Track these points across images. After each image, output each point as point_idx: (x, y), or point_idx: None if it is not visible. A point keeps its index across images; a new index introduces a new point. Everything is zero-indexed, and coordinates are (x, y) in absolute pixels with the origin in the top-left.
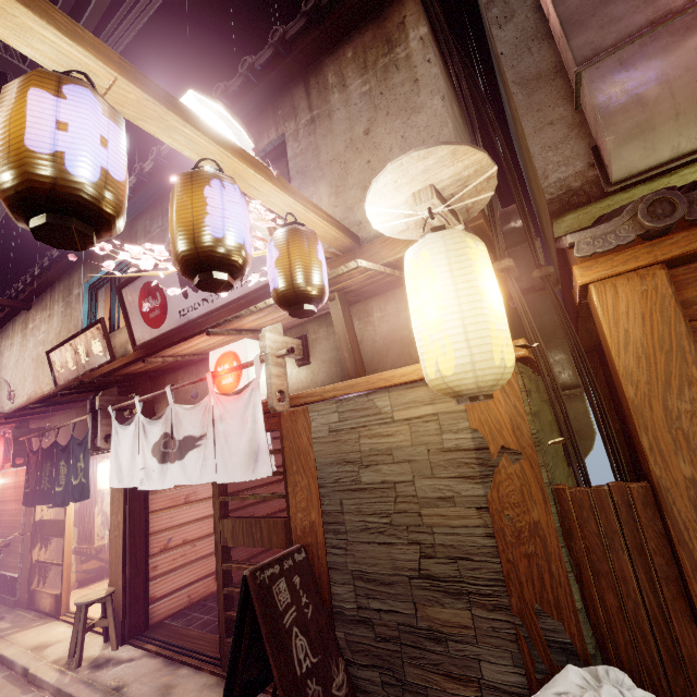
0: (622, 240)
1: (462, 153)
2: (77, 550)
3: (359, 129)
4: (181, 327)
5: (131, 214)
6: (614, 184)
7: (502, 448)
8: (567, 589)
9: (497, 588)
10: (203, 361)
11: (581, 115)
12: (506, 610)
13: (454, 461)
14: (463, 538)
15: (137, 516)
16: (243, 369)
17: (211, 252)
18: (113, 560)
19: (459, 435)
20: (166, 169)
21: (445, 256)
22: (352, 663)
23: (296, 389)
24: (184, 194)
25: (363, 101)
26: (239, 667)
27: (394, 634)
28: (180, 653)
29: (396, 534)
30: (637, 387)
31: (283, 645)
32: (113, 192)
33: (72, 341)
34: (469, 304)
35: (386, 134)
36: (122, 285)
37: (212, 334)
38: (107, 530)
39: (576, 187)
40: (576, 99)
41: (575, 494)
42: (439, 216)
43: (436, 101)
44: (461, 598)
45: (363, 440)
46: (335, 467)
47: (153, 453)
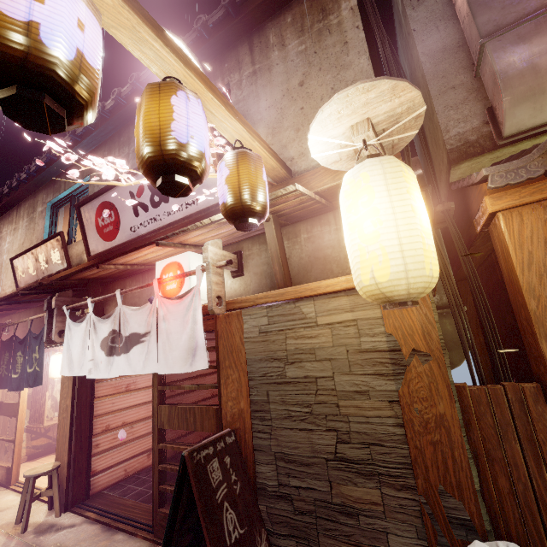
0: (532, 174)
1: (400, 89)
2: (28, 429)
3: (295, 81)
4: (131, 241)
5: (91, 145)
6: (505, 138)
7: (413, 350)
8: (468, 473)
9: (404, 471)
10: (148, 270)
11: (478, 82)
12: (413, 490)
13: (370, 360)
14: (376, 427)
15: (84, 401)
16: (186, 277)
17: (176, 155)
18: (61, 438)
19: (375, 338)
20: (124, 108)
21: (383, 177)
22: (272, 533)
23: (230, 296)
24: (152, 101)
25: (299, 58)
26: (173, 537)
27: (311, 508)
28: (116, 521)
29: (316, 421)
30: (539, 300)
31: (216, 518)
32: (88, 76)
33: (34, 250)
34: (404, 220)
35: (318, 86)
36: (81, 204)
37: (161, 245)
38: (55, 413)
39: (473, 140)
40: (477, 68)
41: (474, 392)
42: (372, 147)
43: (362, 60)
44: (372, 478)
45: (289, 341)
46: (264, 363)
47: (101, 347)
